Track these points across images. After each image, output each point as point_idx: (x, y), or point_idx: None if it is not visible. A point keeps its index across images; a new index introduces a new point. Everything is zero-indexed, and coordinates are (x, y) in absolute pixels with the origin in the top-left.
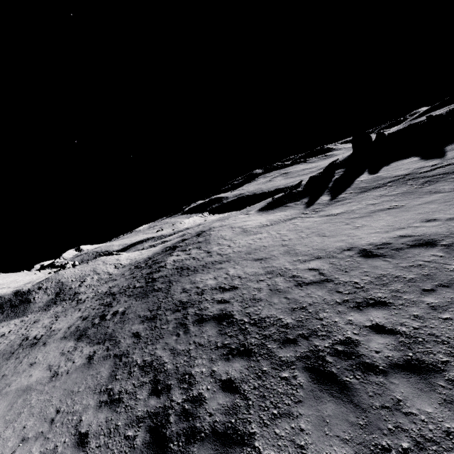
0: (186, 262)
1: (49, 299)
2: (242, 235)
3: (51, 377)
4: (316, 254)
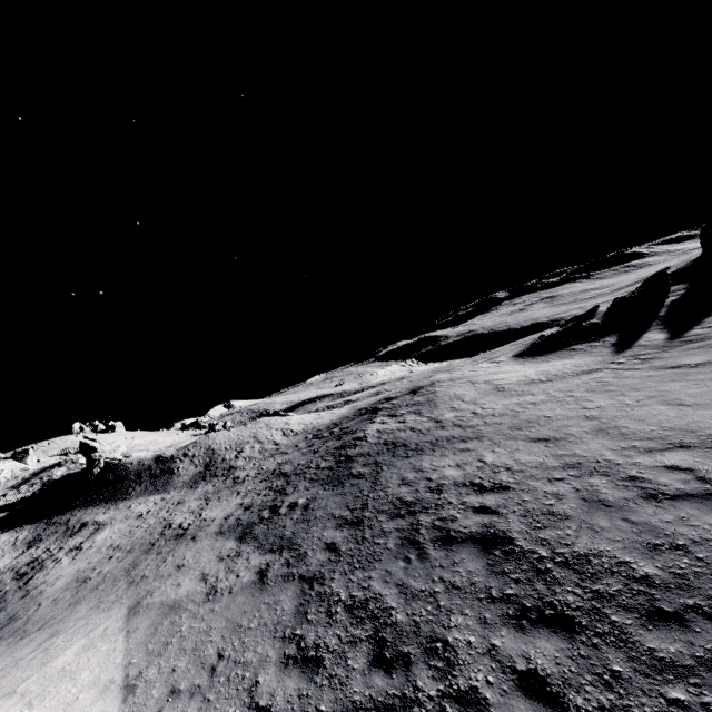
0: (401, 434)
1: (196, 471)
2: (495, 396)
3: (207, 594)
4: (673, 438)
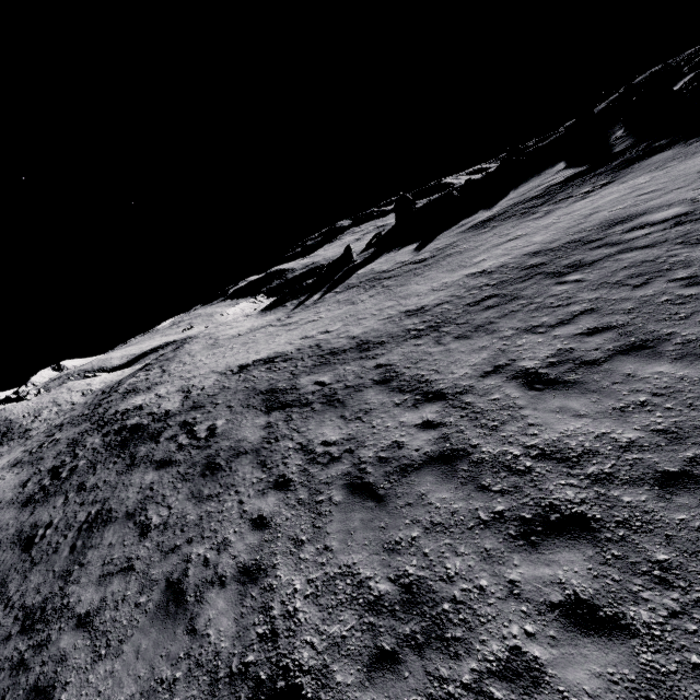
0: (138, 384)
1: None
2: (206, 350)
3: None
4: (221, 371)
